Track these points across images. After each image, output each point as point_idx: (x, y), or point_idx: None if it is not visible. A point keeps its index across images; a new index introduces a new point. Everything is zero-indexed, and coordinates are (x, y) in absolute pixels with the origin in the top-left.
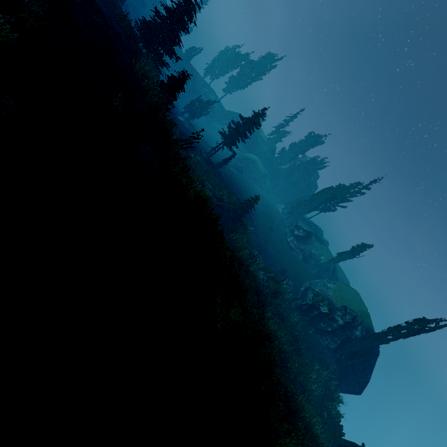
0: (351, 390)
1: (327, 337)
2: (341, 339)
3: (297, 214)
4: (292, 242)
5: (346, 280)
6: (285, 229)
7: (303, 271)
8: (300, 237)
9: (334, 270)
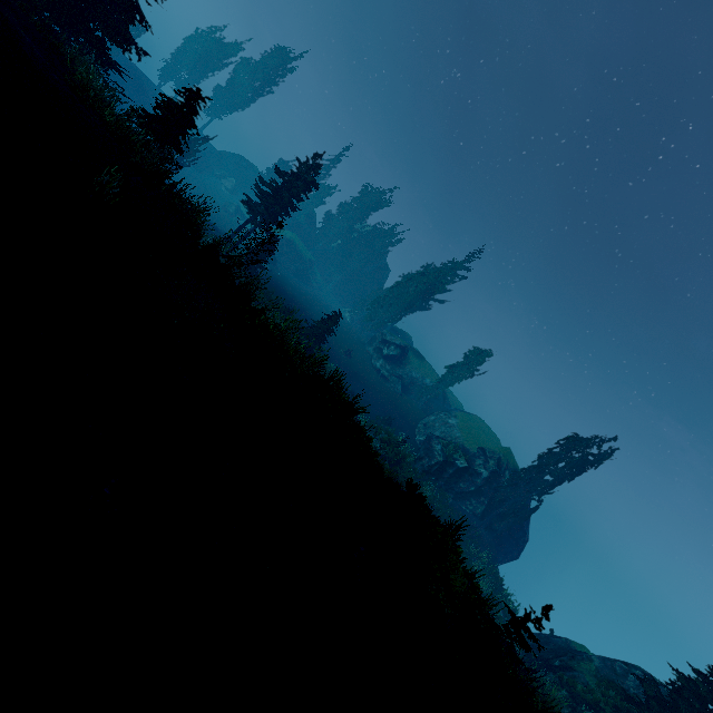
0: (508, 558)
1: (472, 500)
2: (488, 496)
3: (380, 322)
4: (384, 367)
5: (459, 403)
6: (365, 348)
7: (408, 408)
8: (393, 358)
9: (445, 394)
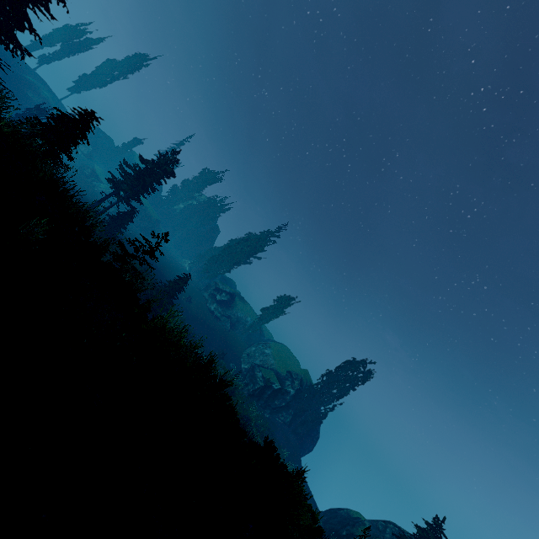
0: (306, 452)
1: (283, 413)
2: (294, 408)
3: (214, 273)
4: (217, 309)
5: (270, 333)
6: (202, 293)
7: (235, 341)
8: (224, 302)
9: (261, 328)
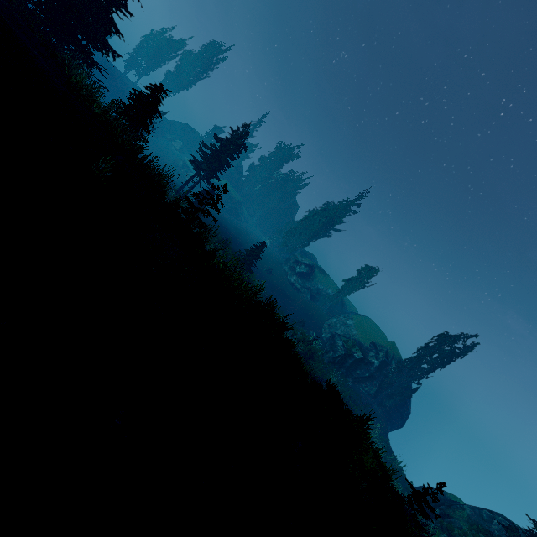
0: (395, 427)
1: (366, 383)
2: (379, 380)
3: (293, 247)
4: (297, 281)
5: (353, 307)
6: (282, 267)
7: (316, 312)
8: (304, 274)
9: (343, 301)
